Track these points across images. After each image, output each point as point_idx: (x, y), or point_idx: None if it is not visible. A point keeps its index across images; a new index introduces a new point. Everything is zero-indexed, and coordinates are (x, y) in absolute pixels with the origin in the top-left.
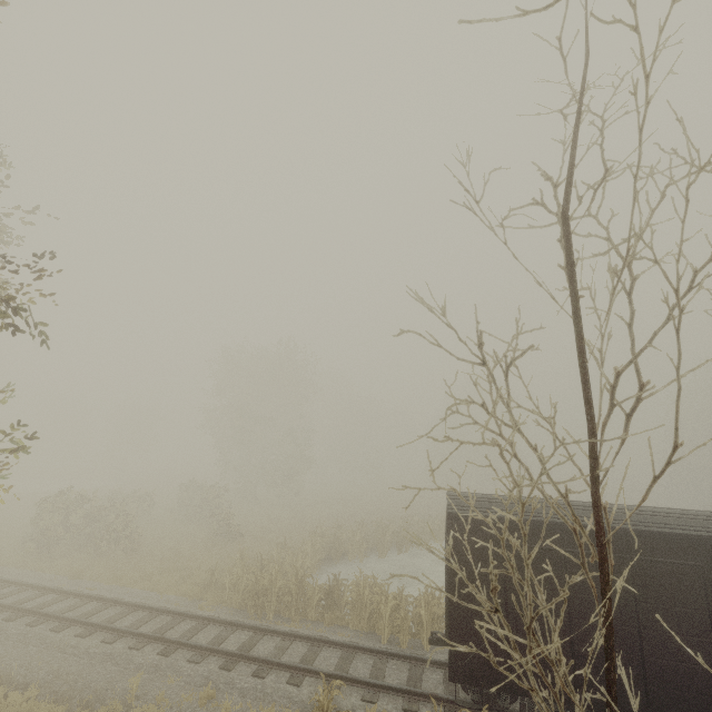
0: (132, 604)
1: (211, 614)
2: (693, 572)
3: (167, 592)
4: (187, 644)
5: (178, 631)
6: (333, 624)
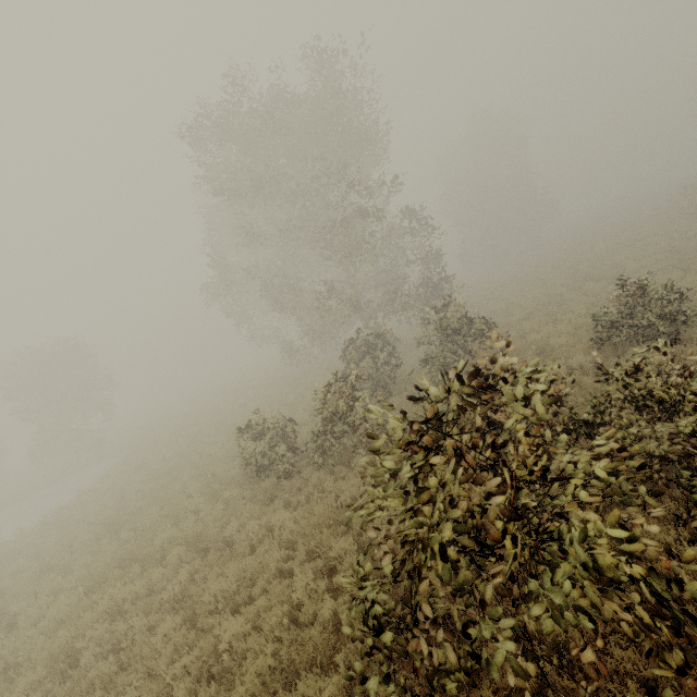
0: None
1: None
2: None
3: None
4: None
5: None
6: None
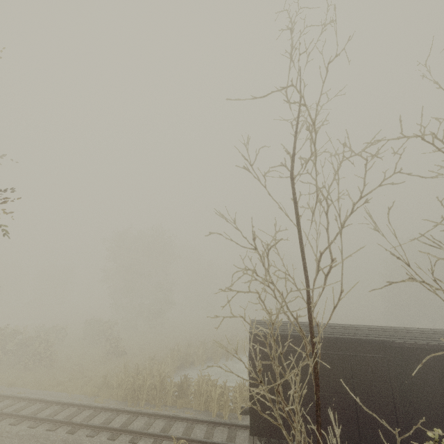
0: (50, 401)
1: (103, 405)
2: (382, 361)
3: (74, 392)
4: (86, 425)
5: (81, 417)
6: (182, 407)
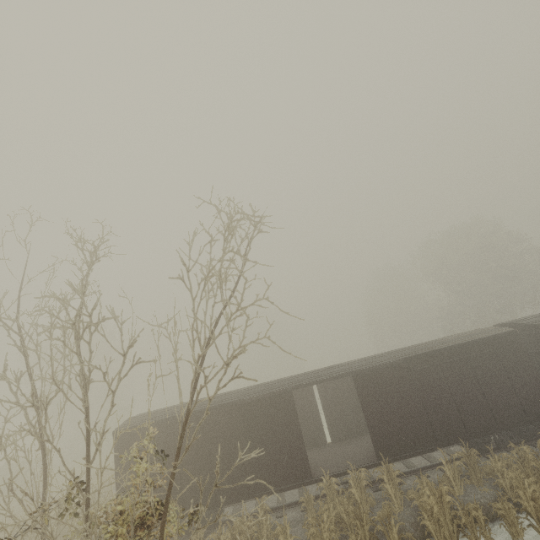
0: None
1: None
2: (232, 421)
3: None
4: None
5: None
6: None
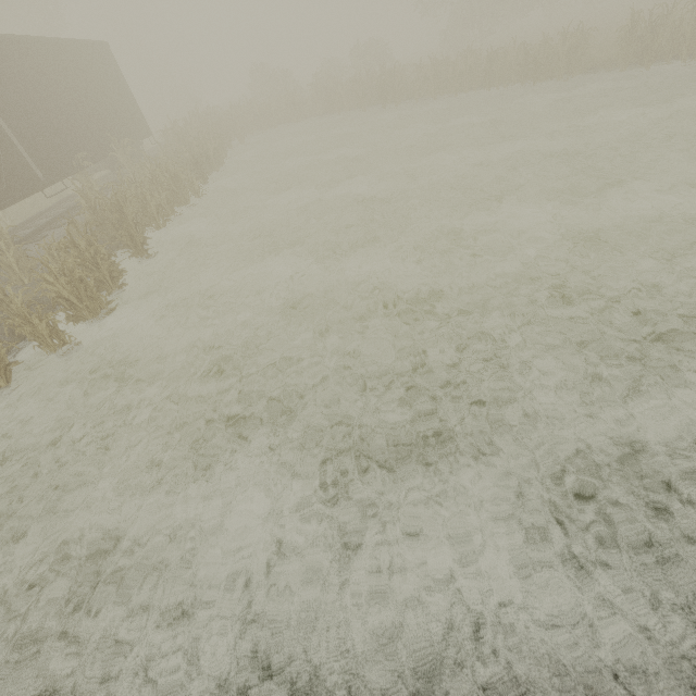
0: None
1: None
2: None
3: None
4: None
5: None
6: None
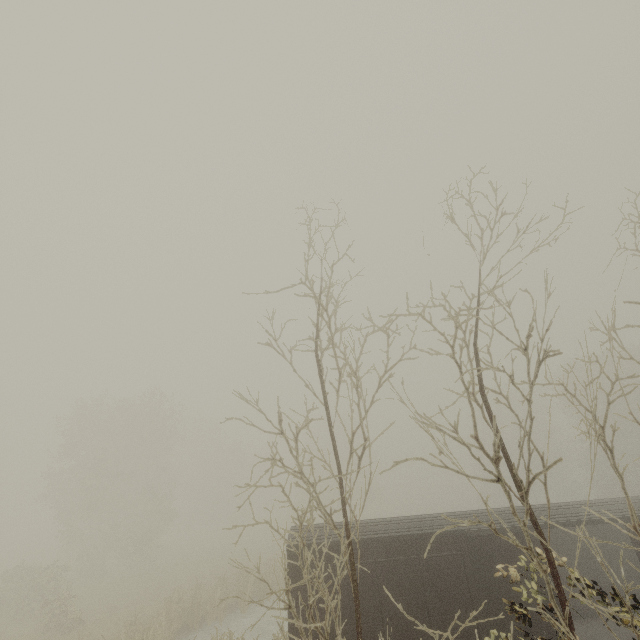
0: None
1: None
2: (457, 560)
3: None
4: None
5: None
6: None
